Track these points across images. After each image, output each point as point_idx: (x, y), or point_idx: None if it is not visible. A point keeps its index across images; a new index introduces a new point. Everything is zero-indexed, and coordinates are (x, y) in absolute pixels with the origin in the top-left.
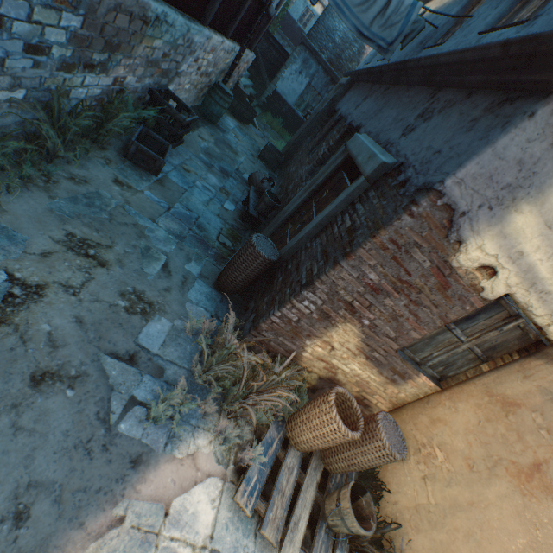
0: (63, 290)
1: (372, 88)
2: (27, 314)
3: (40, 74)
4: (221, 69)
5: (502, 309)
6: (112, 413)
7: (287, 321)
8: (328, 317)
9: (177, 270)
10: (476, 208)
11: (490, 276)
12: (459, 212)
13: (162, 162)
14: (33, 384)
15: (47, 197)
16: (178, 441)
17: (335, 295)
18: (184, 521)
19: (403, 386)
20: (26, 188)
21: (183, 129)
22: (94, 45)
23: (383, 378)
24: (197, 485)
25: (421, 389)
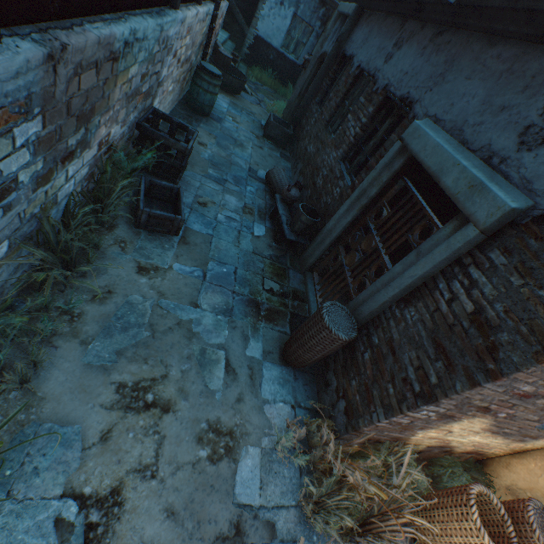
0: (140, 478)
1: (405, 26)
2: (115, 543)
3: (15, 213)
4: (199, 43)
5: None
6: None
7: (395, 424)
8: (451, 417)
9: (239, 361)
10: None
11: None
12: None
13: (179, 220)
14: None
15: (79, 344)
16: None
17: (466, 404)
18: None
19: (531, 442)
20: (52, 347)
21: (185, 154)
22: (65, 131)
23: (508, 440)
24: None
25: None
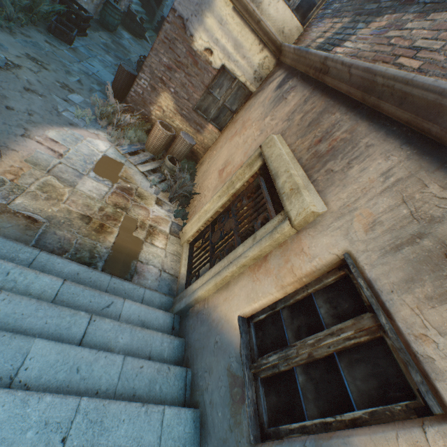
0: (30, 71)
1: None
2: (16, 71)
3: None
4: None
5: (228, 78)
6: (59, 109)
7: (138, 95)
8: (155, 89)
9: (86, 85)
10: (191, 17)
11: (211, 55)
12: (185, 19)
13: (71, 35)
14: (25, 90)
15: (13, 38)
16: (90, 129)
17: (154, 74)
18: (93, 144)
19: (204, 134)
20: (2, 32)
21: (84, 23)
22: None
23: (193, 129)
24: (99, 140)
25: (212, 135)
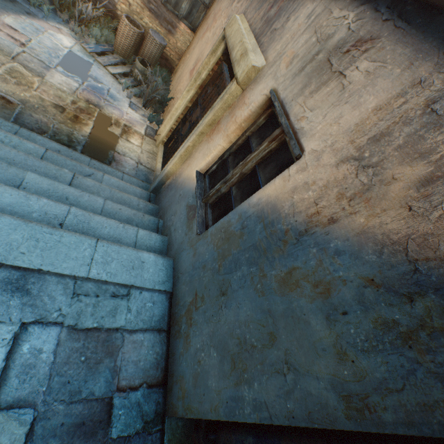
0: None
1: None
2: None
3: None
4: None
5: None
6: None
7: None
8: None
9: None
10: None
11: None
12: None
13: None
14: None
15: None
16: (50, 21)
17: None
18: (56, 38)
19: (176, 37)
20: None
21: None
22: None
23: (164, 30)
24: (62, 35)
25: (186, 37)
